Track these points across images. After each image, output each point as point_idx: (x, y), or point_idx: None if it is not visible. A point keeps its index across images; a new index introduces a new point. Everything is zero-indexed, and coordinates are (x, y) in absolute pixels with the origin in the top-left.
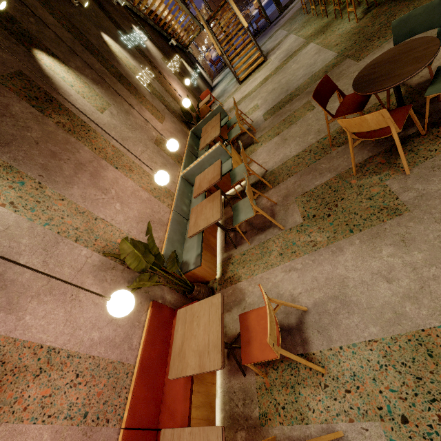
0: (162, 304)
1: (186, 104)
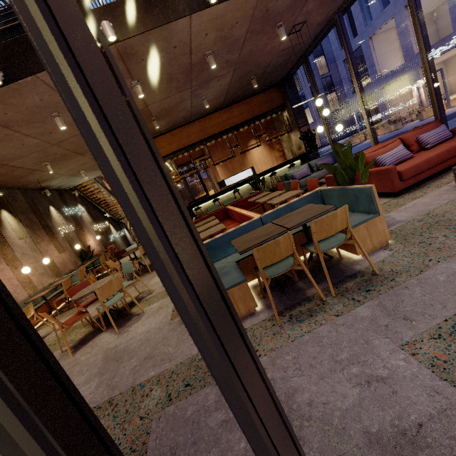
0: None
1: (77, 247)
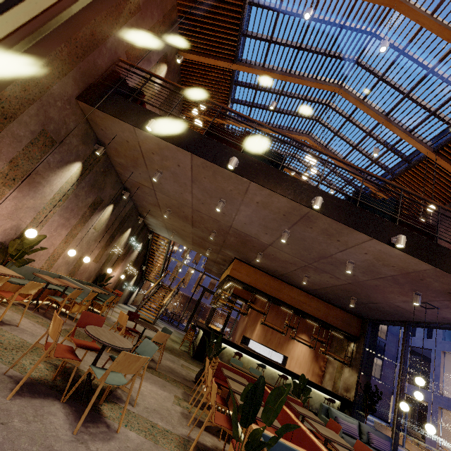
0: None
1: (109, 270)
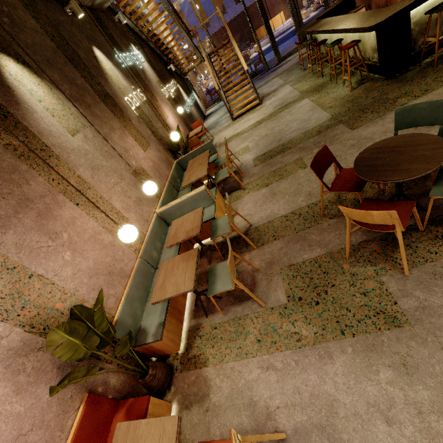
0: (102, 395)
1: (174, 137)
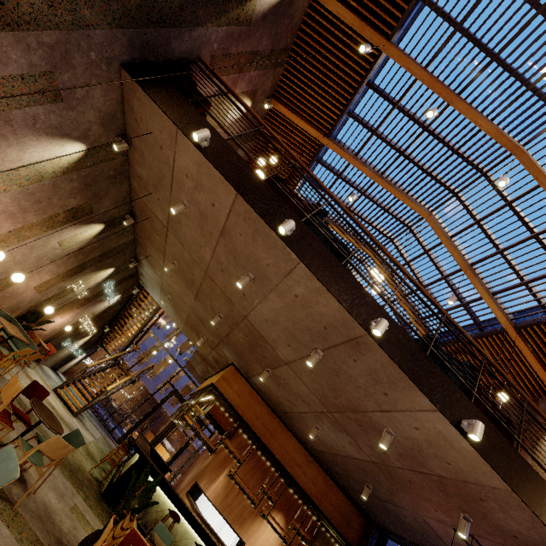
0: None
1: (49, 309)
